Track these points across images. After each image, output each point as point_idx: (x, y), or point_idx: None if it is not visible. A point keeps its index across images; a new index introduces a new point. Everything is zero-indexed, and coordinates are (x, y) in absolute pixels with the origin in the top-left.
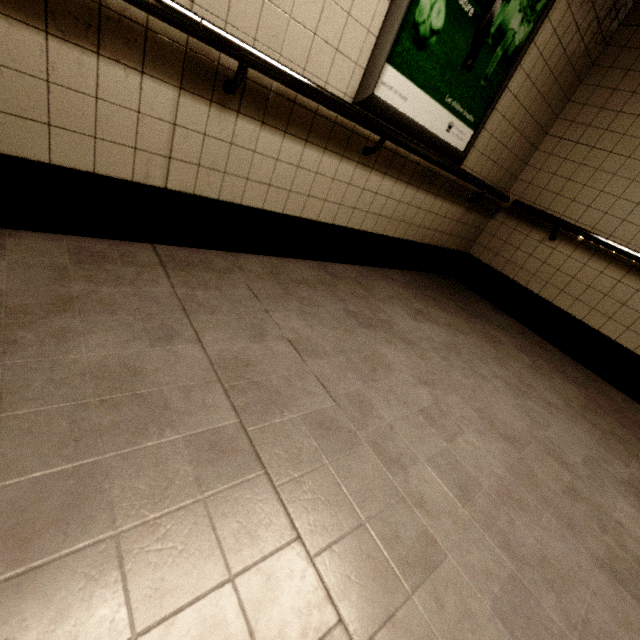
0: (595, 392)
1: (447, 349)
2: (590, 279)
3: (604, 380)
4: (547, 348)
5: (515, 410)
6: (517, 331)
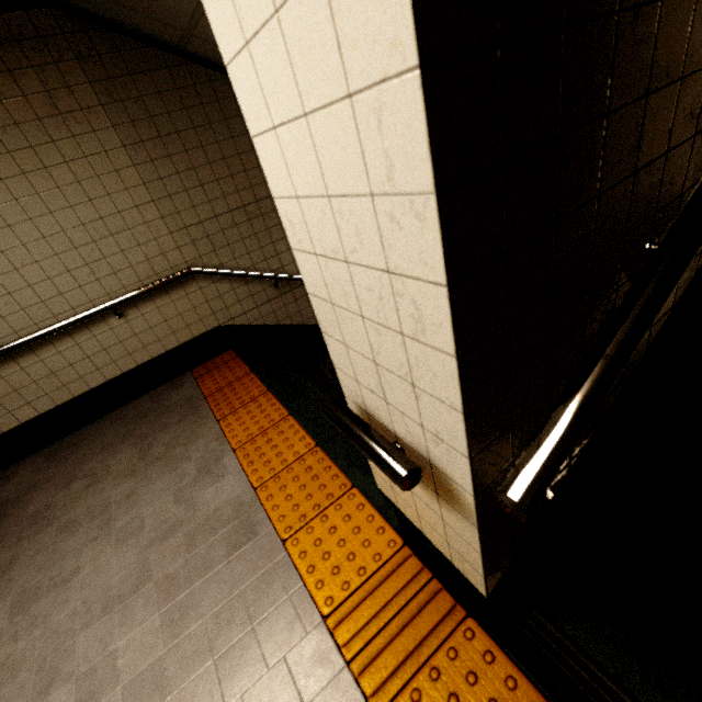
0: (136, 426)
1: (22, 612)
2: (6, 387)
3: (130, 402)
4: (79, 440)
5: (119, 551)
6: (45, 466)
